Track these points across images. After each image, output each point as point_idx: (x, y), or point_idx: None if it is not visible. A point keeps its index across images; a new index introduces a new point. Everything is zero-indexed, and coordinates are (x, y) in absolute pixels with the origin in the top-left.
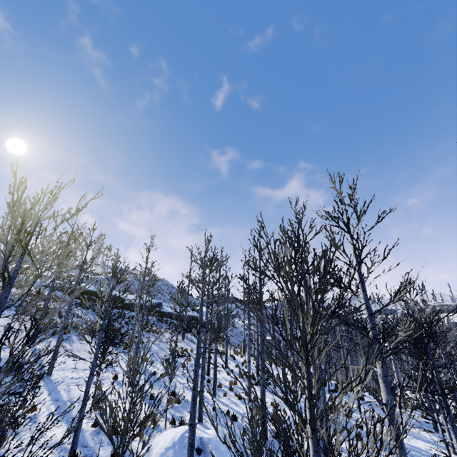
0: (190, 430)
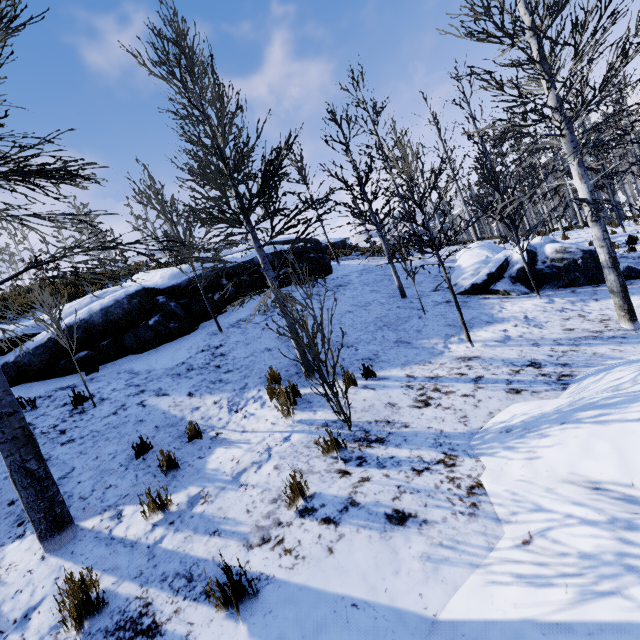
0: None
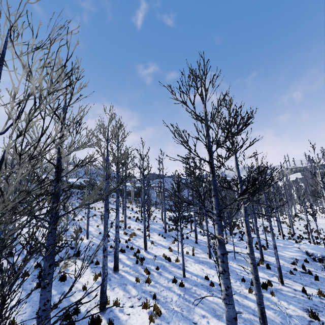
0: None
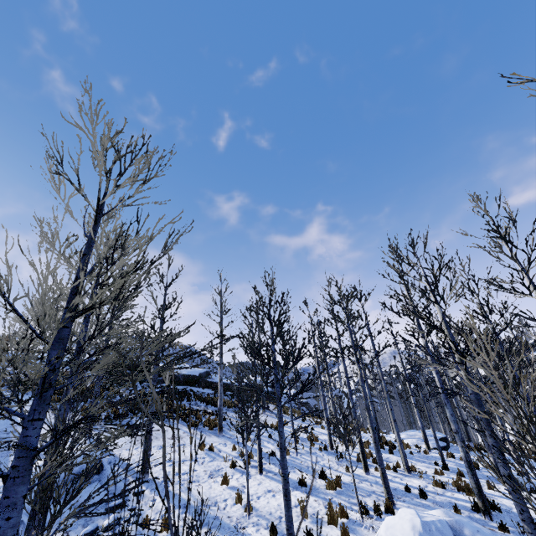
0: (518, 498)
